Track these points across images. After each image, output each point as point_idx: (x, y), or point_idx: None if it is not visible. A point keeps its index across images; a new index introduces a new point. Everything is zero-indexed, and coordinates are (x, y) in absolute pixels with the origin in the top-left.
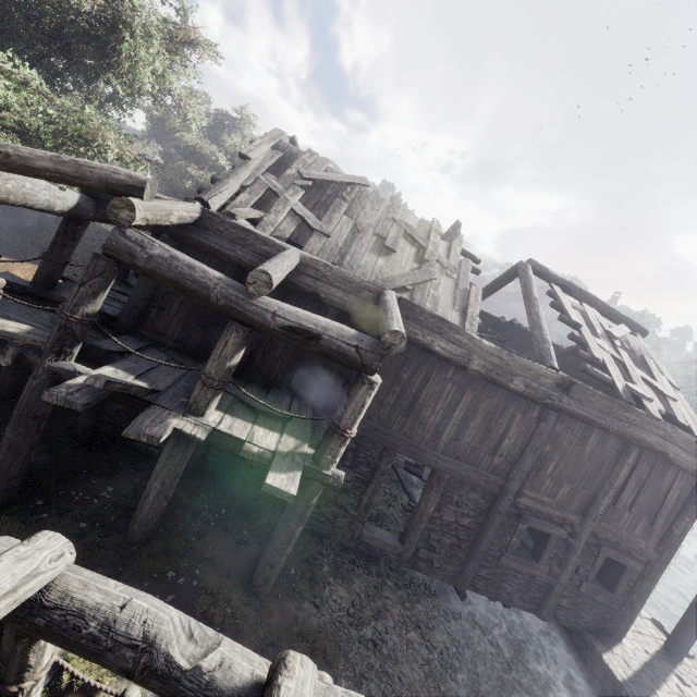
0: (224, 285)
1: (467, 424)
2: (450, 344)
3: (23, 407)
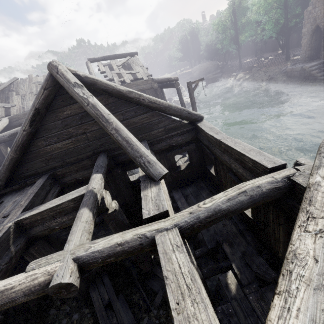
0: None
1: None
2: None
3: None
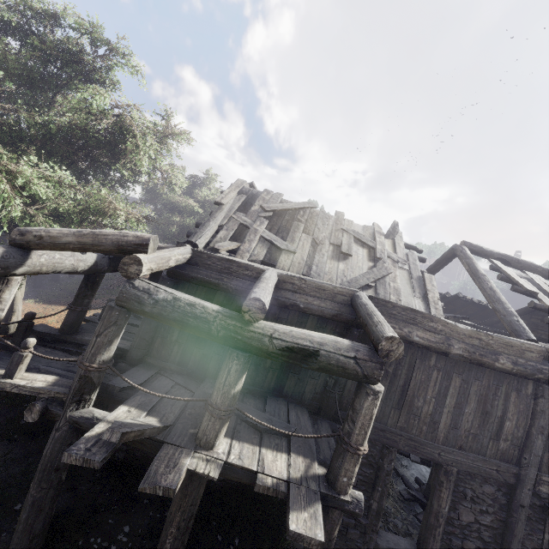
0: (222, 317)
1: (462, 409)
2: (427, 332)
3: (46, 461)
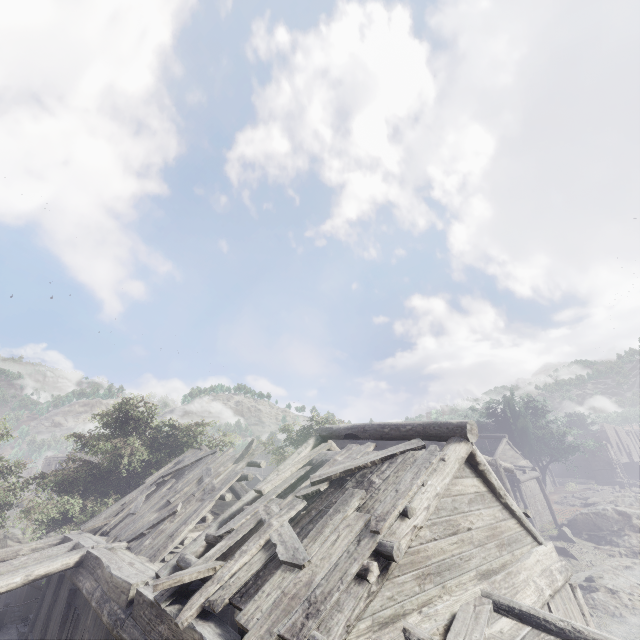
0: None
1: None
2: (93, 582)
3: None
